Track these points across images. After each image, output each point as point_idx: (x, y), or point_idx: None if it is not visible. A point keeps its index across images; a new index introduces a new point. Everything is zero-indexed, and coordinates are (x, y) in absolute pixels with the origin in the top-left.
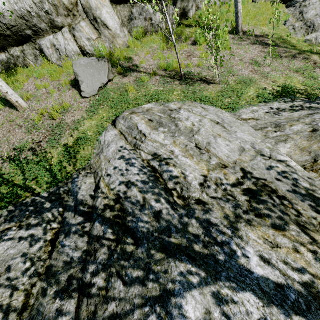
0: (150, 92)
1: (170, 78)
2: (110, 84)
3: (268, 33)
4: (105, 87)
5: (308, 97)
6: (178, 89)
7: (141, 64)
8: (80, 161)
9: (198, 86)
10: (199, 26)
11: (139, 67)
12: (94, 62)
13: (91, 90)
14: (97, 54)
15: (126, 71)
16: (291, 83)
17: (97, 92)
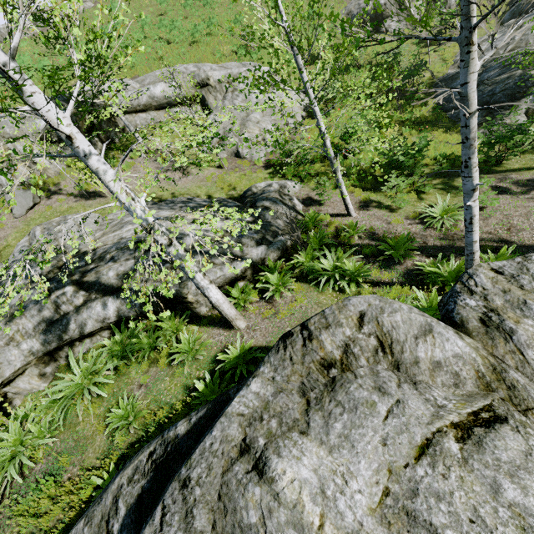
0: (62, 209)
1: (81, 196)
2: (37, 206)
3: (173, 149)
4: (34, 208)
5: (161, 200)
6: (82, 204)
7: (65, 187)
8: (3, 259)
9: (96, 201)
10: (123, 149)
11: (62, 190)
12: (22, 193)
13: (20, 213)
14: (33, 184)
15: (52, 195)
16: (158, 191)
17: (25, 213)
